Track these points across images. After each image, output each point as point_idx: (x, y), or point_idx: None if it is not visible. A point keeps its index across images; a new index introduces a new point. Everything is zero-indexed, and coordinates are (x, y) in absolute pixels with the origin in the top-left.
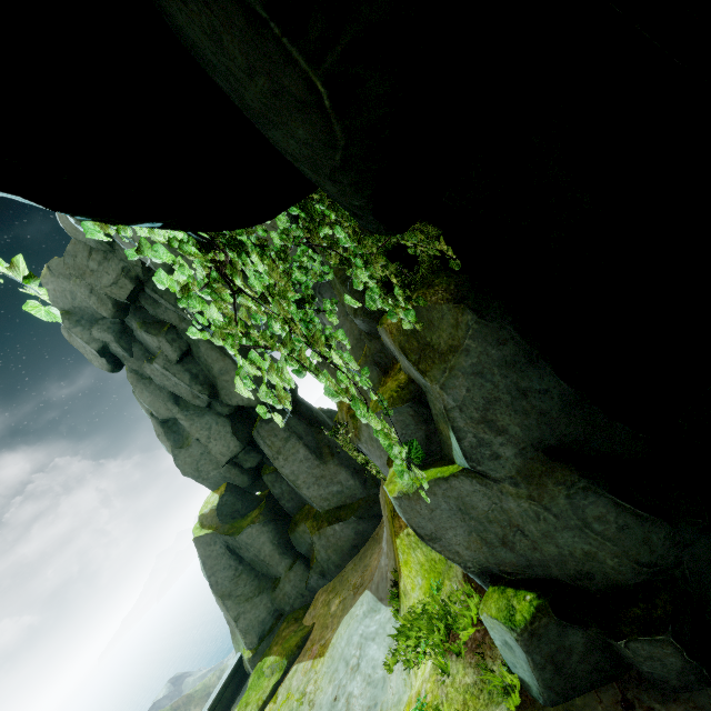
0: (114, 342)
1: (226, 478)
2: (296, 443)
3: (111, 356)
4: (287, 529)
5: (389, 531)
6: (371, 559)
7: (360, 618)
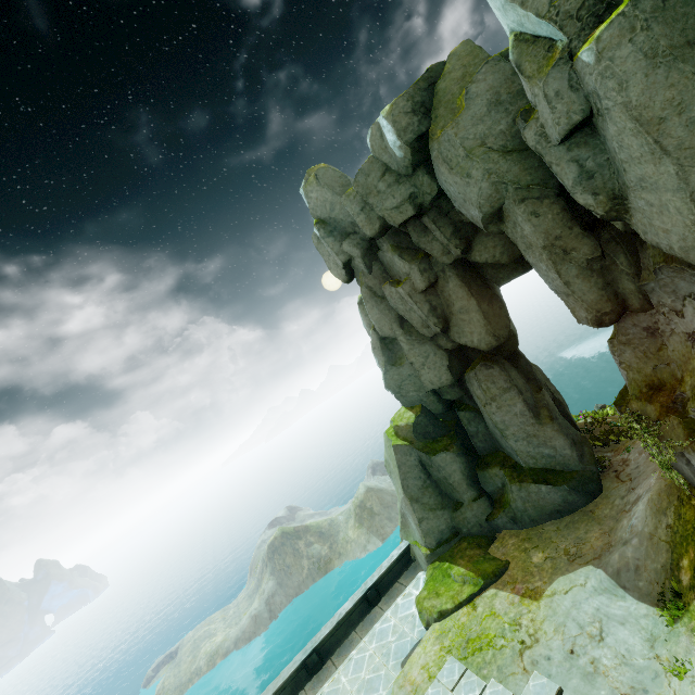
0: (360, 258)
1: (422, 401)
2: (514, 396)
3: (350, 268)
4: (475, 465)
5: (664, 537)
6: (589, 535)
7: (589, 590)
